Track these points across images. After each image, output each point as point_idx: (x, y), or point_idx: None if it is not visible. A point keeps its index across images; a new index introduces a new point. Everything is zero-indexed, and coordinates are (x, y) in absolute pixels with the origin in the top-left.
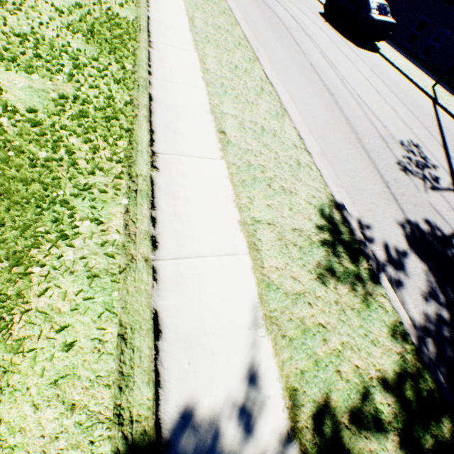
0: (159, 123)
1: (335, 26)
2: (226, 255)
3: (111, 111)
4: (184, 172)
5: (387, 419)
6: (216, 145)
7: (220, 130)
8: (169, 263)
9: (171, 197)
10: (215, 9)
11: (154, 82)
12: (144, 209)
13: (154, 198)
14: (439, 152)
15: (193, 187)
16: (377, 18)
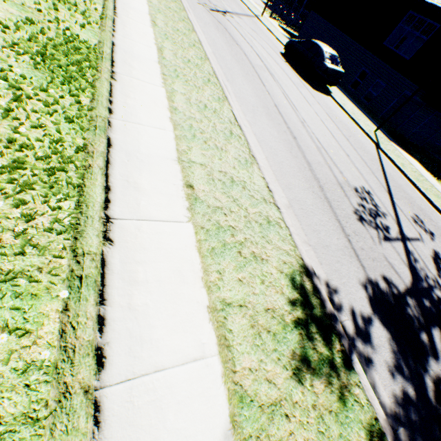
0: (118, 176)
1: (294, 67)
2: (192, 360)
3: (58, 159)
4: (144, 242)
5: None
6: (183, 203)
7: (187, 184)
8: (119, 389)
9: (126, 282)
10: (185, 40)
11: (114, 122)
12: (89, 306)
13: (105, 286)
14: (386, 199)
15: (154, 264)
16: (330, 67)
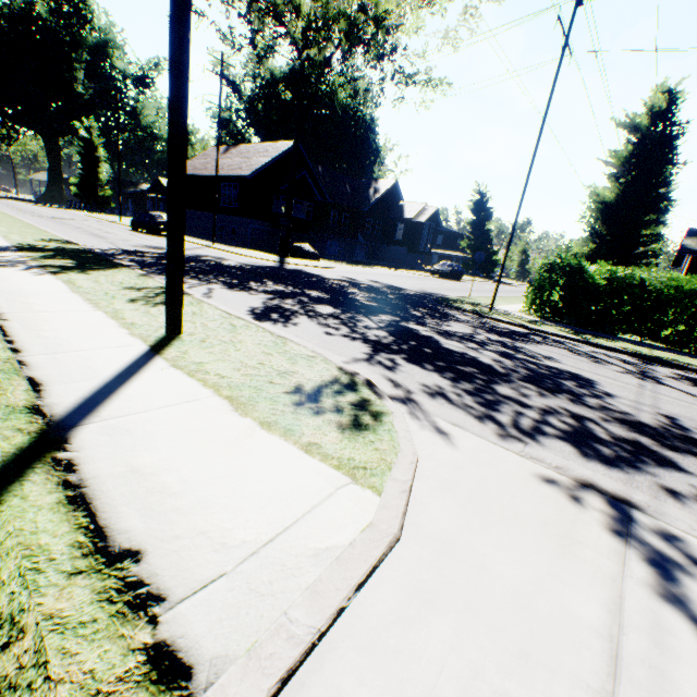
0: None
1: (141, 232)
2: None
3: None
4: None
5: (56, 248)
6: None
7: None
8: None
9: None
10: (4, 218)
11: None
12: None
13: None
14: None
15: None
16: (162, 221)
